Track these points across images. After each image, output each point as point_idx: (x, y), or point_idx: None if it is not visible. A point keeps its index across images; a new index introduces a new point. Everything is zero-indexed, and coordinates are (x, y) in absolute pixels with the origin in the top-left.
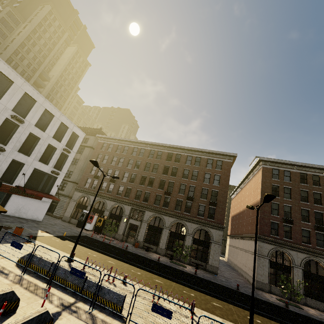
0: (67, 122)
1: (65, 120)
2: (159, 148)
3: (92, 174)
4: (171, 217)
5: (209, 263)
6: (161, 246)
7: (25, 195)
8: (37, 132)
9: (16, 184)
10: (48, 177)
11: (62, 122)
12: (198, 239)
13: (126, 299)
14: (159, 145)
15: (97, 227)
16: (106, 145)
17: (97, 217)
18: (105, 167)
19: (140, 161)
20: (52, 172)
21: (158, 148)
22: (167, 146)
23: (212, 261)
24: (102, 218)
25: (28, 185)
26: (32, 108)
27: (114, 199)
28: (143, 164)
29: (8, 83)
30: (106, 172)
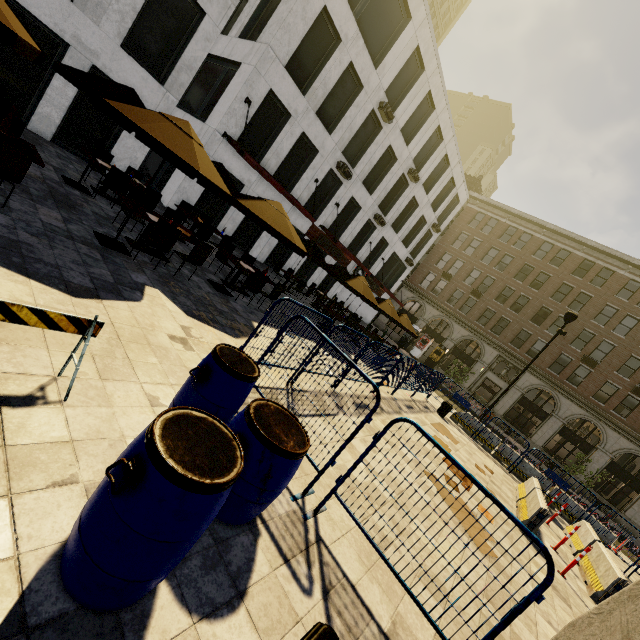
0: (458, 176)
1: (457, 172)
2: (610, 262)
3: (439, 268)
4: (577, 406)
5: (626, 513)
6: (536, 440)
7: (371, 288)
8: (420, 195)
9: (371, 271)
10: (397, 266)
11: (452, 176)
12: (620, 467)
13: (635, 548)
14: (615, 255)
15: (432, 360)
16: (480, 217)
17: (431, 343)
18: (468, 263)
19: (550, 276)
20: (408, 260)
21: (606, 260)
22: (636, 263)
23: (634, 515)
24: (442, 351)
25: (377, 273)
26: (432, 154)
27: (469, 327)
28: (553, 285)
29: (426, 110)
30: (467, 273)
